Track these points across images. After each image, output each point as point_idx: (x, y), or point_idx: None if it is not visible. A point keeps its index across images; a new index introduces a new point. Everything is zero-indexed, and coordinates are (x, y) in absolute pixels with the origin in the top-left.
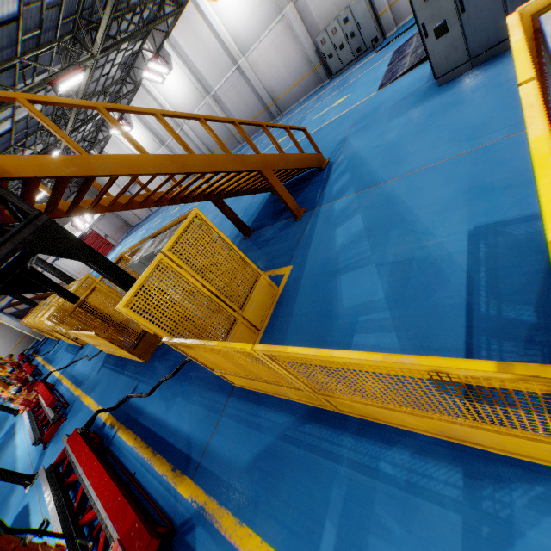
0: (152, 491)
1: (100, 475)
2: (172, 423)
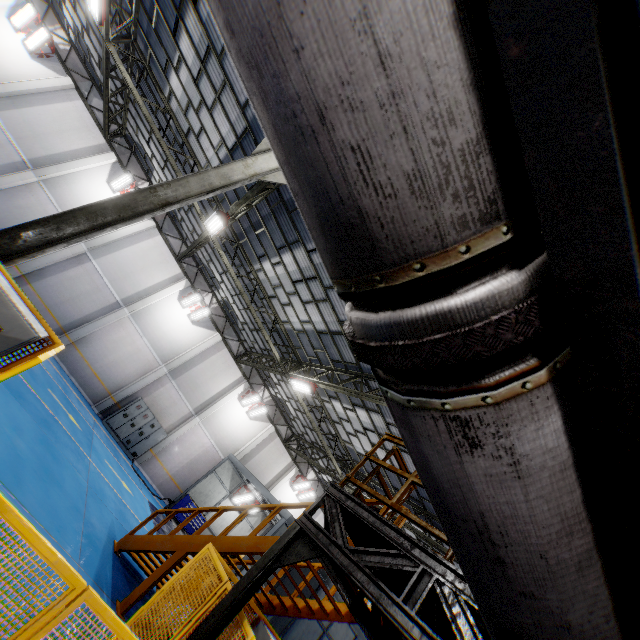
0: None
1: None
2: None
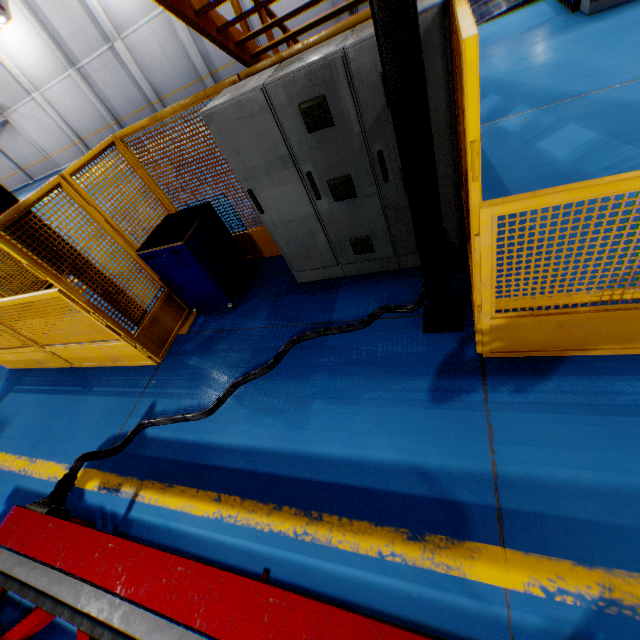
0: (370, 598)
1: (233, 595)
2: (331, 449)
